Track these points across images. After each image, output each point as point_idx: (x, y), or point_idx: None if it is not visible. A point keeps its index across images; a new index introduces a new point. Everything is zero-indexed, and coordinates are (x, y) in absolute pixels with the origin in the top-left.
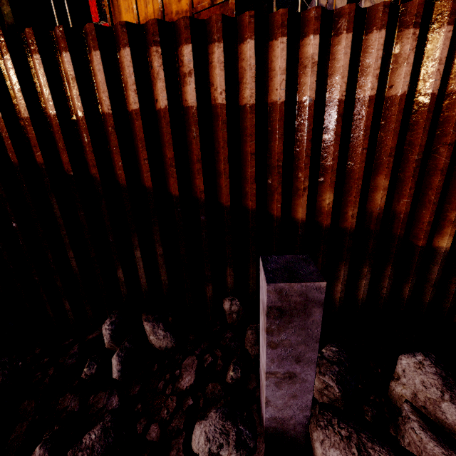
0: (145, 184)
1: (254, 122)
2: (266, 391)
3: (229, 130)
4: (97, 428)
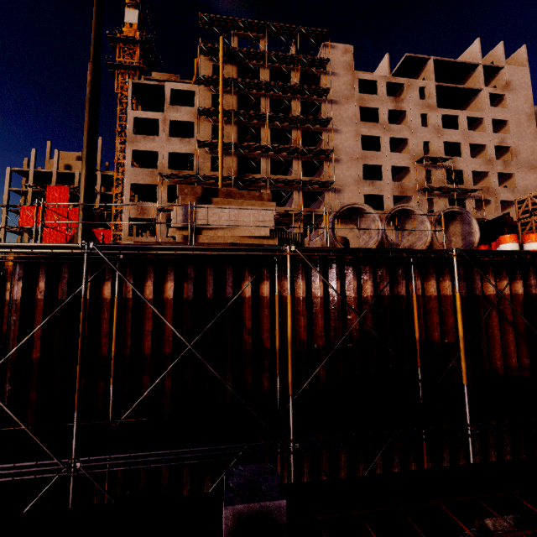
0: None
1: None
2: None
3: None
4: None
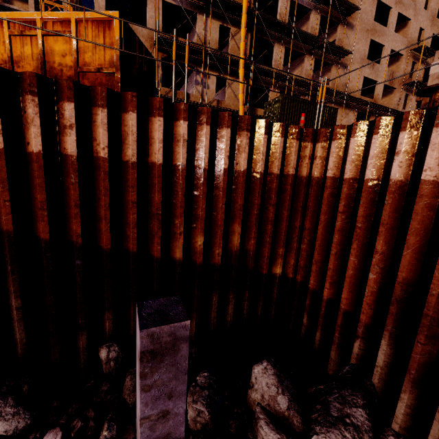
0: (3, 228)
1: (135, 176)
2: None
3: (111, 180)
4: None
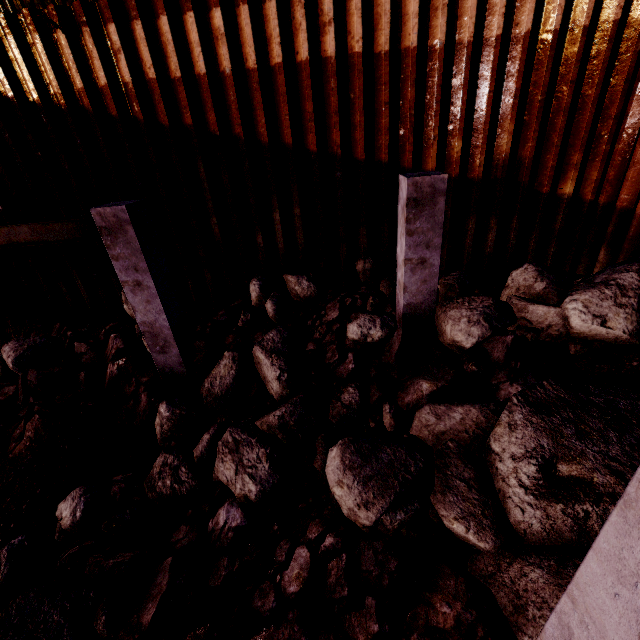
0: (285, 142)
1: (388, 70)
2: (404, 278)
3: (364, 79)
4: (273, 331)
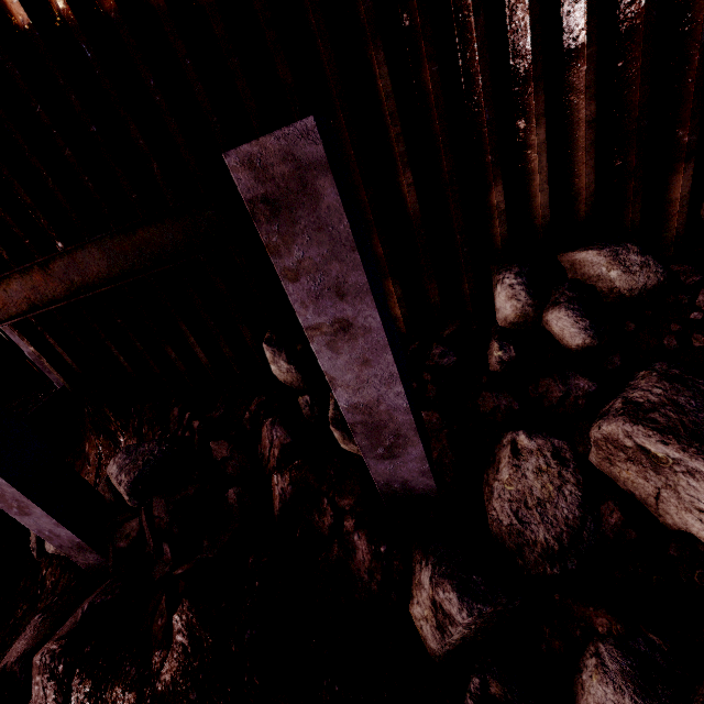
0: None
1: None
2: None
3: None
4: (654, 381)
